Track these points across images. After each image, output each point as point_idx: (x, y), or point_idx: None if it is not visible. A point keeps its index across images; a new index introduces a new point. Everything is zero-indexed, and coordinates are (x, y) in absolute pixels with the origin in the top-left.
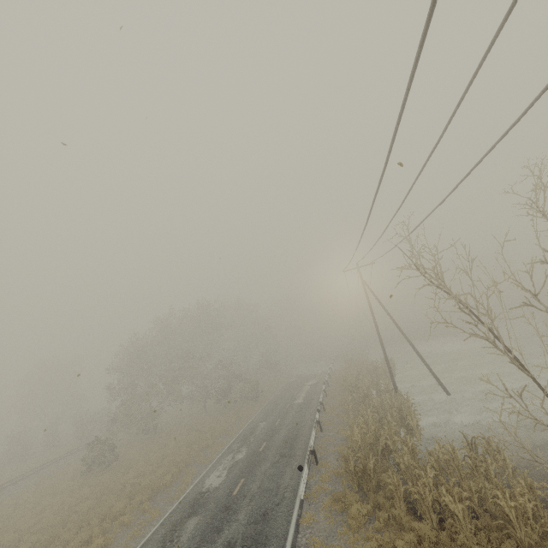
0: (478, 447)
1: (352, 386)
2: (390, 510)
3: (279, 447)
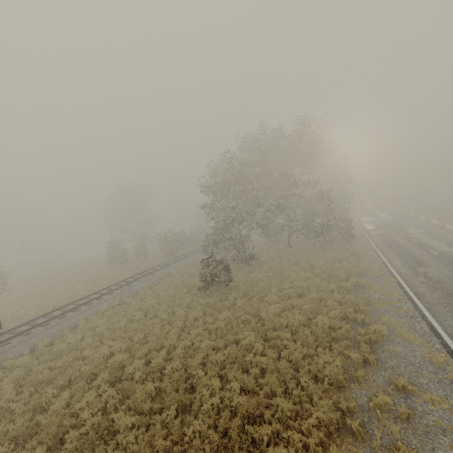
0: None
1: None
2: None
3: None
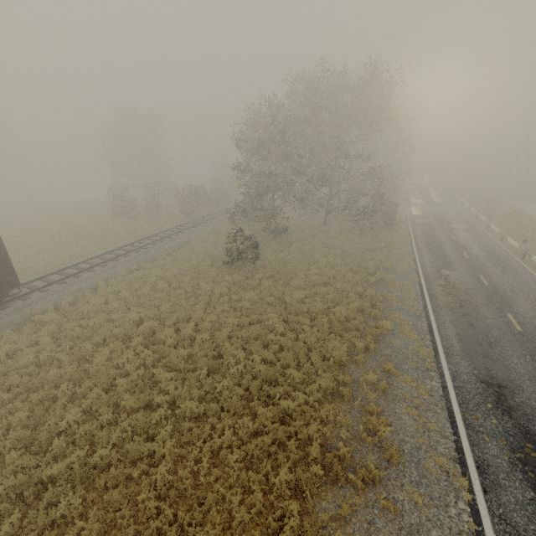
0: None
1: None
2: None
3: None
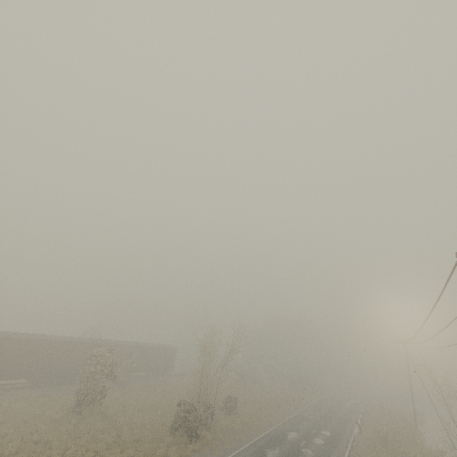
0: (444, 455)
1: (386, 413)
2: (394, 455)
3: (338, 419)
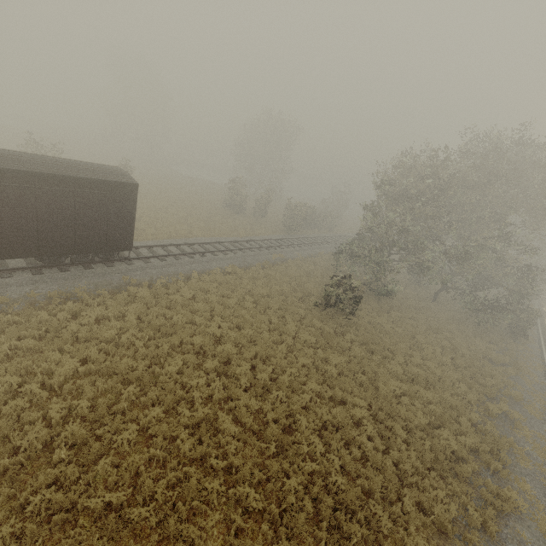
0: None
1: None
2: None
3: None
